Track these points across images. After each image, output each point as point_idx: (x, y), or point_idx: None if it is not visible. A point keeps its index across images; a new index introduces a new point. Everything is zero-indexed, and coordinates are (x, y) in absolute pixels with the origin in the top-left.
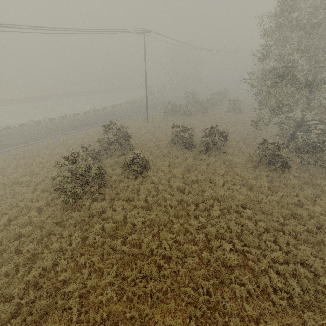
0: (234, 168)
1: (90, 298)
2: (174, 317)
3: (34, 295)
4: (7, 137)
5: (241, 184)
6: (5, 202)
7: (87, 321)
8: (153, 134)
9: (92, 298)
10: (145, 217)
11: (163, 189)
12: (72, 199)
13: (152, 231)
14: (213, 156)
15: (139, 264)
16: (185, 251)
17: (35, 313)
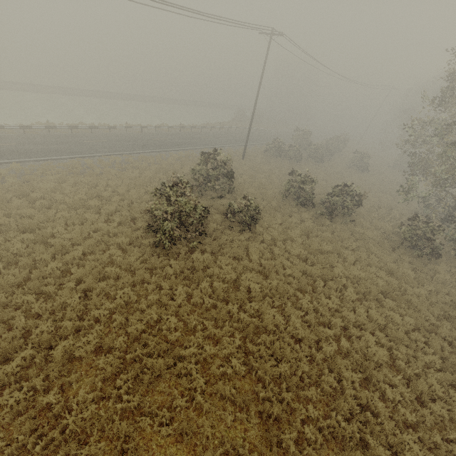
0: (368, 244)
1: (212, 368)
2: (313, 408)
3: (141, 351)
4: (54, 140)
5: (376, 266)
6: (72, 229)
7: (209, 393)
8: (252, 177)
9: (214, 368)
10: (261, 284)
11: (279, 253)
12: (168, 243)
13: (274, 303)
14: (337, 223)
15: (264, 339)
16: (318, 335)
17: (148, 372)
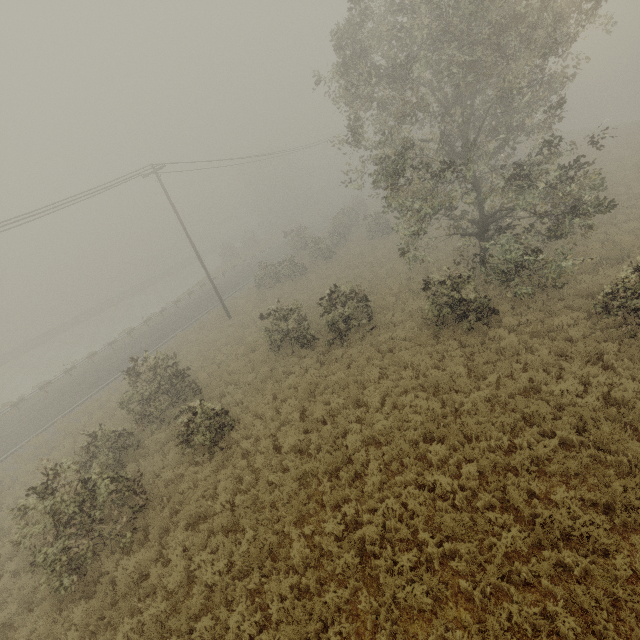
0: (396, 356)
1: None
2: None
3: None
4: None
5: (416, 385)
6: None
7: None
8: (241, 340)
9: None
10: (233, 552)
11: (264, 464)
12: (70, 577)
13: (248, 586)
14: (355, 343)
15: None
16: (323, 612)
17: None
